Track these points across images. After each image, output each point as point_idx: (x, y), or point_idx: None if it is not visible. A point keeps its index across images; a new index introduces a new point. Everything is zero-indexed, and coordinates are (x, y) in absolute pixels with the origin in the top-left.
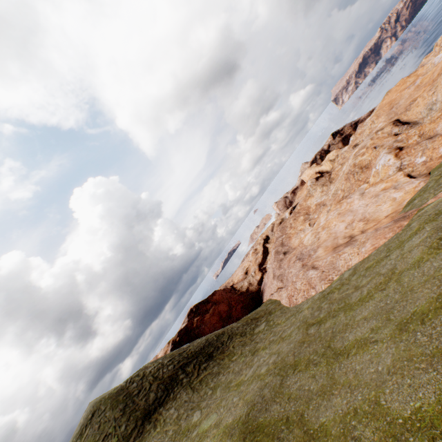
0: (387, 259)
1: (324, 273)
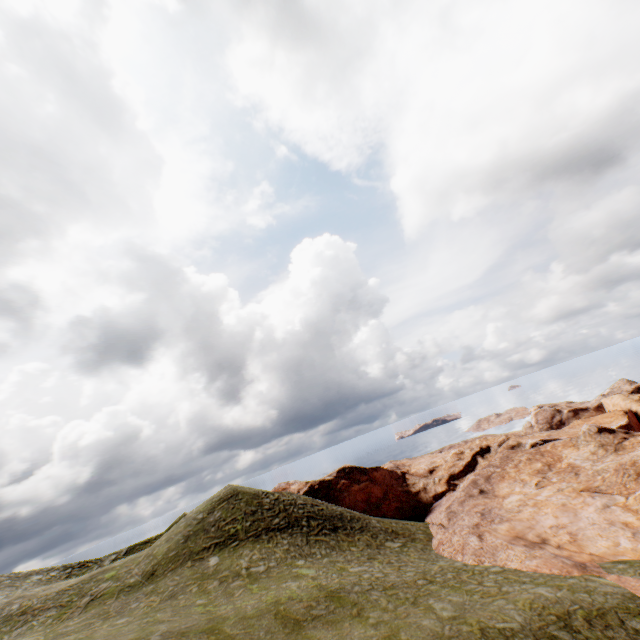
0: (520, 585)
1: (481, 551)
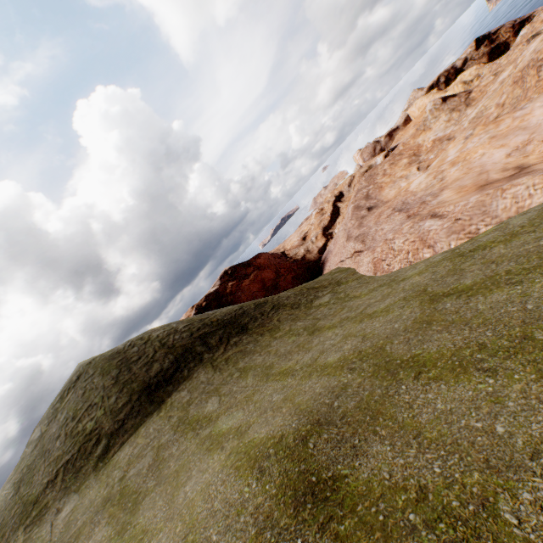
0: None
1: (461, 223)
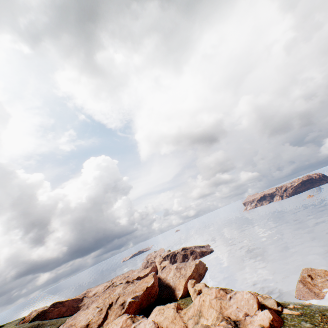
0: None
1: None
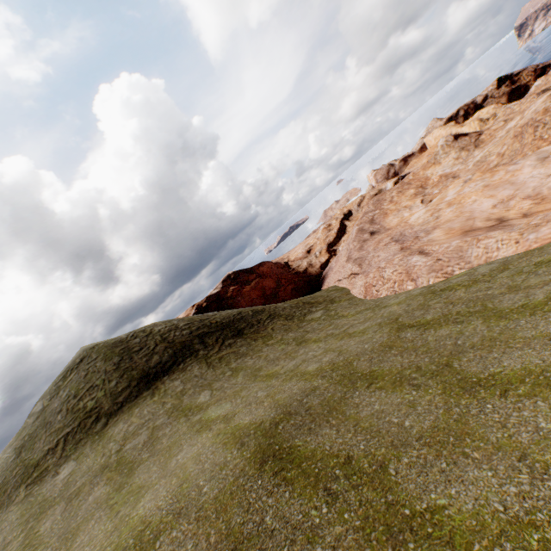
0: None
1: (441, 263)
